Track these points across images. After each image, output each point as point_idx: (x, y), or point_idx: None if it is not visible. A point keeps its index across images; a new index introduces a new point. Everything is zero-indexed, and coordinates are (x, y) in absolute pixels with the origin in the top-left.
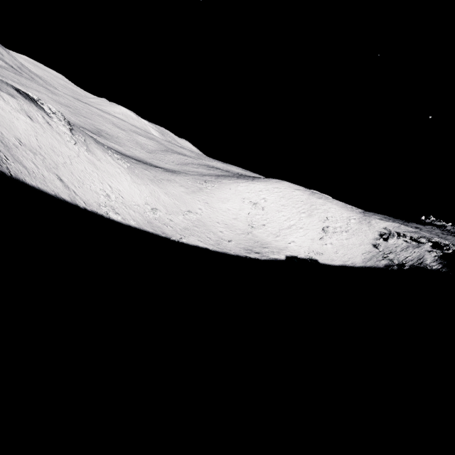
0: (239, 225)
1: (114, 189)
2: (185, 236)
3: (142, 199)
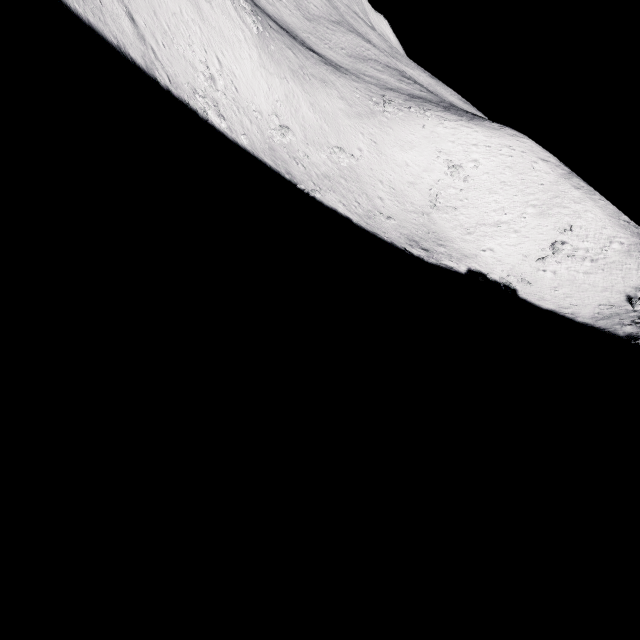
0: (414, 195)
1: (225, 69)
2: (322, 189)
3: (269, 103)
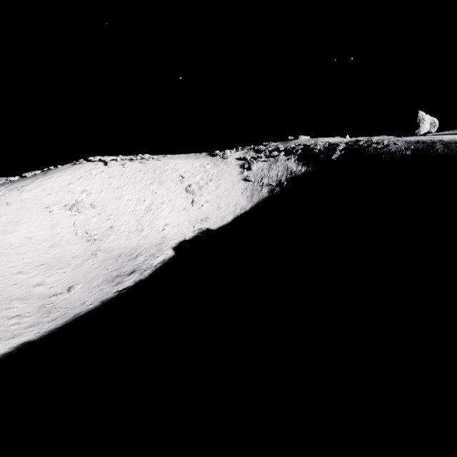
0: (68, 250)
1: None
2: None
3: None
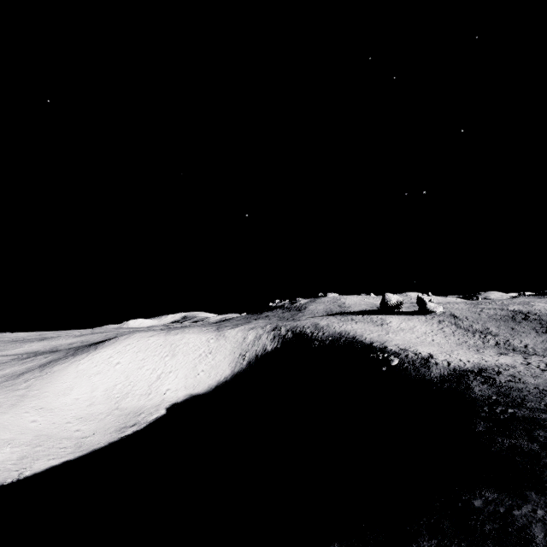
0: (98, 408)
1: None
2: (26, 467)
3: None
